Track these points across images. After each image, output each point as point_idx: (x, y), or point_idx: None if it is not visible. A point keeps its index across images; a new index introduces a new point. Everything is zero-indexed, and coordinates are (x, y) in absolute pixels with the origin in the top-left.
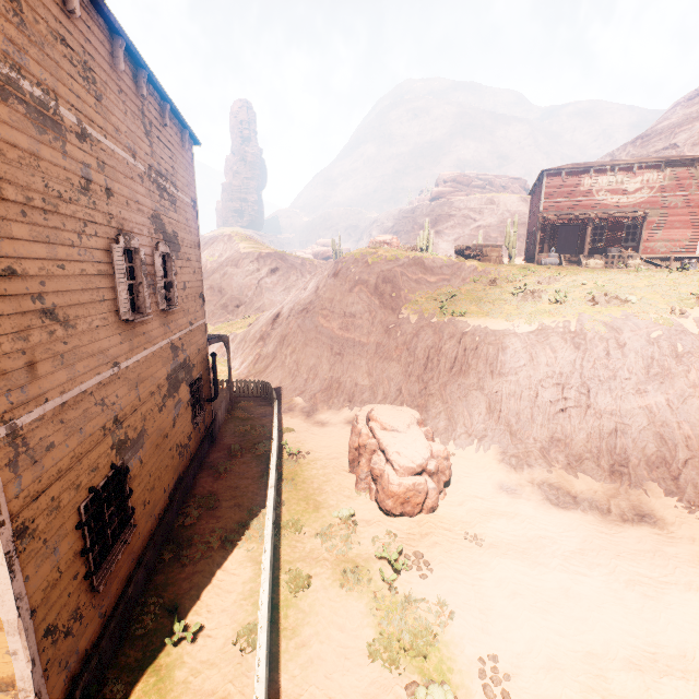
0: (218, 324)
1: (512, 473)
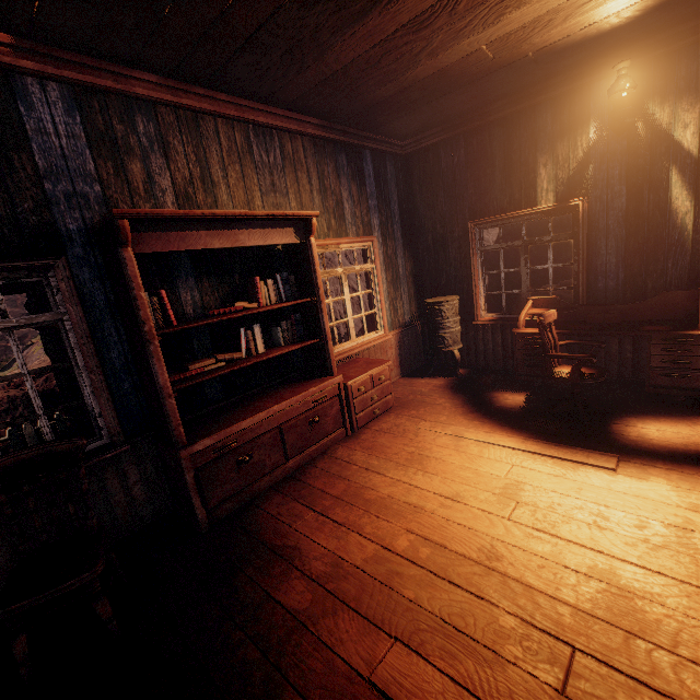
0: (39, 336)
1: None
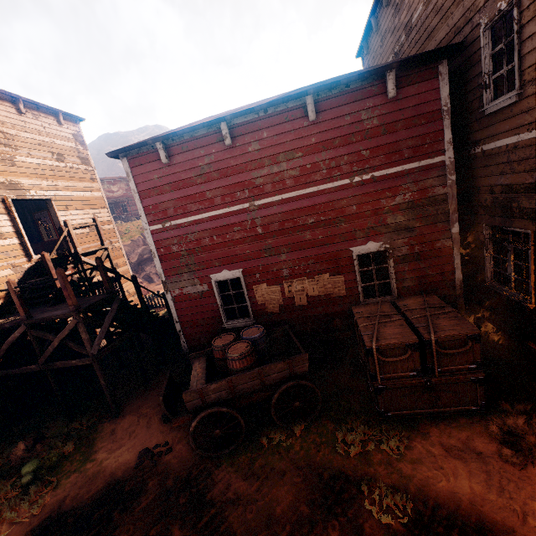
0: None
1: (157, 283)
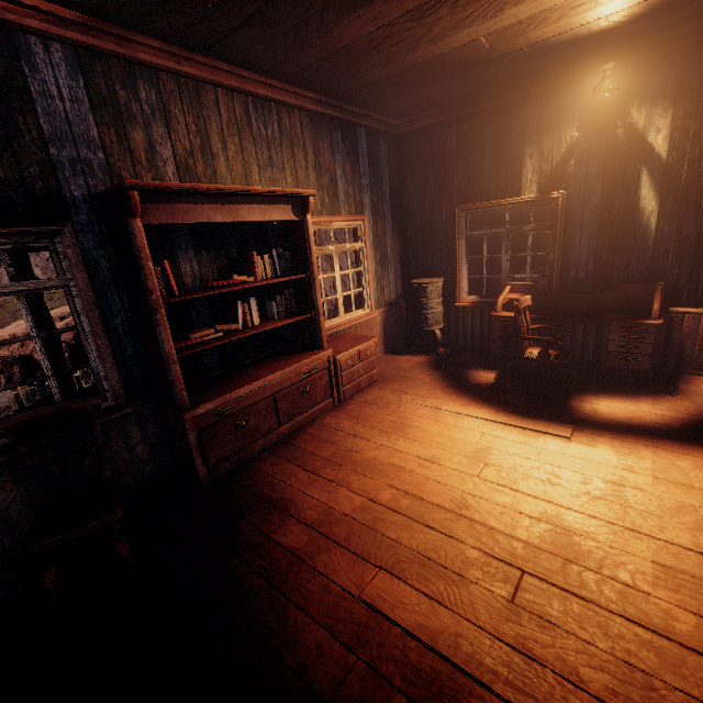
0: (3, 299)
1: None
